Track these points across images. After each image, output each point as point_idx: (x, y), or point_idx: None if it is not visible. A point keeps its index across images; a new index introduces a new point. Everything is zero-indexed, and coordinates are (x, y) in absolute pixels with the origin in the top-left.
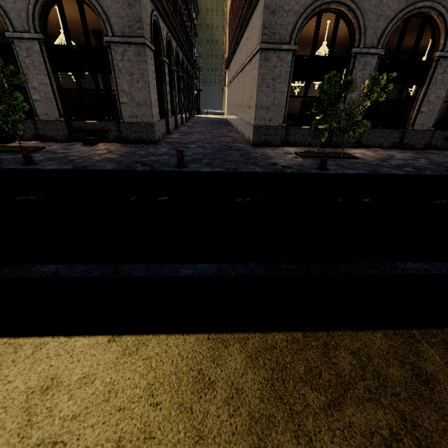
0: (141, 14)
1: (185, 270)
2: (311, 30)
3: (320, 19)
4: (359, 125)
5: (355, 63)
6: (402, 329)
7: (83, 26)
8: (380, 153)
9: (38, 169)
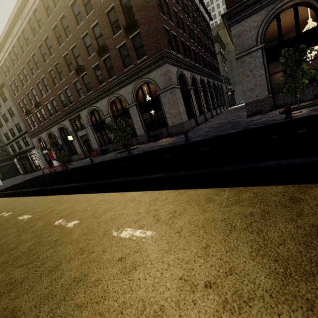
0: (170, 76)
1: (151, 176)
2: None
3: (278, 19)
4: None
5: None
6: (222, 188)
7: (149, 92)
8: None
9: (131, 155)
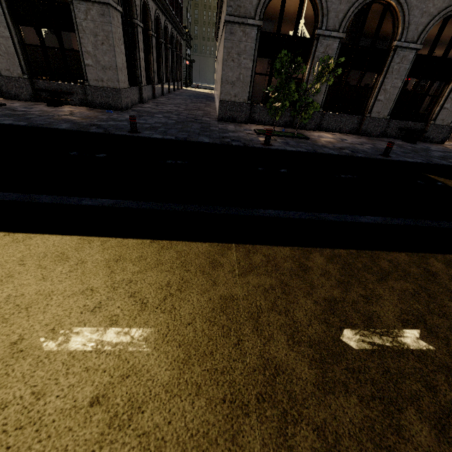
0: None
1: (87, 202)
2: (292, 6)
3: None
4: (310, 107)
5: (318, 45)
6: (225, 243)
7: None
8: (335, 137)
9: None
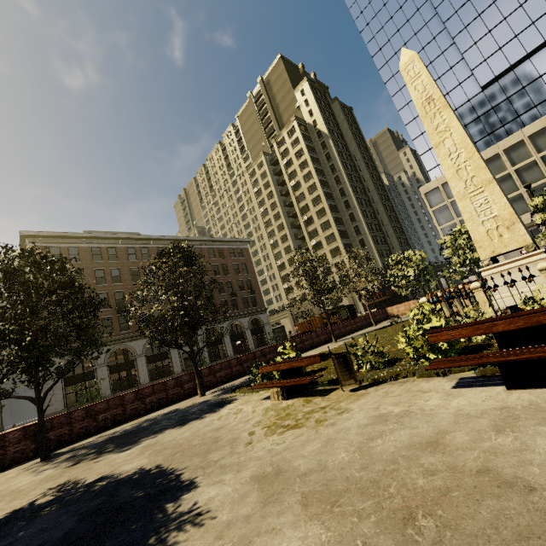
0: None
1: None
2: None
3: None
4: (98, 395)
5: (97, 371)
6: None
7: None
8: None
9: None
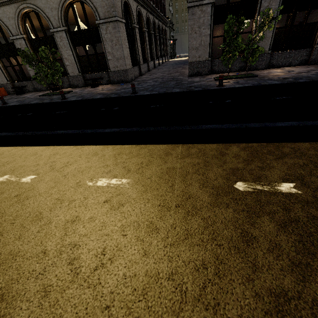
0: (113, 2)
1: (107, 130)
2: None
3: None
4: (256, 51)
5: (262, 2)
6: (176, 144)
7: (85, 17)
8: (283, 70)
9: (67, 101)
